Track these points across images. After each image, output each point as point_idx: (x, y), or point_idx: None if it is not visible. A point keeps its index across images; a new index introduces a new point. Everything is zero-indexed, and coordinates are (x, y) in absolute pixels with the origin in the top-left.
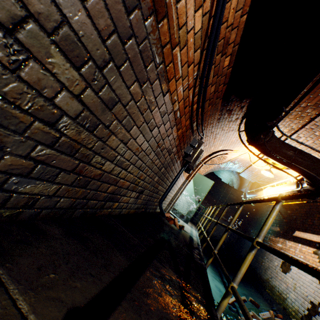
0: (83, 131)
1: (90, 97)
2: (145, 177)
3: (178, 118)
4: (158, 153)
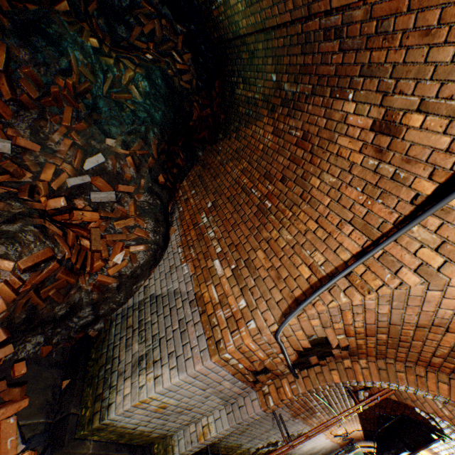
0: (321, 451)
1: (324, 449)
2: (325, 453)
3: (340, 444)
4: (331, 449)
